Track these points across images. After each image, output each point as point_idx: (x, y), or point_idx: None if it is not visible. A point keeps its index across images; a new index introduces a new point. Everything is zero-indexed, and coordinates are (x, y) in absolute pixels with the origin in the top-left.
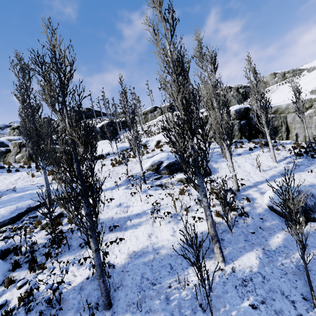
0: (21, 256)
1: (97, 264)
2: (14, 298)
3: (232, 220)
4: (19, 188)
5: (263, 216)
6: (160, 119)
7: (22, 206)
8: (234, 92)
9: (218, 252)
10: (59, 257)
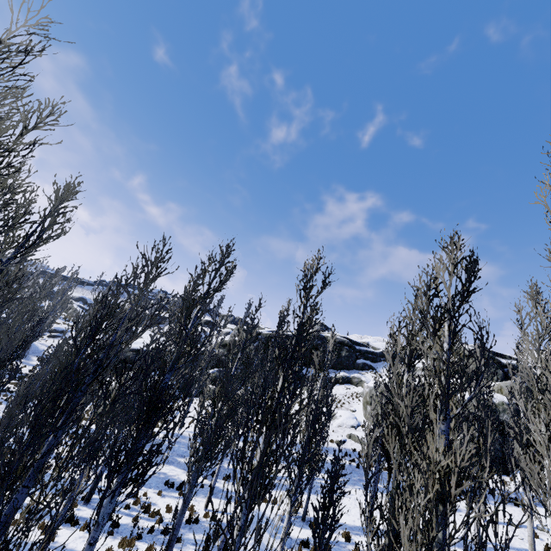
0: None
1: None
2: None
3: None
4: None
5: None
6: None
7: None
8: None
9: None
10: None
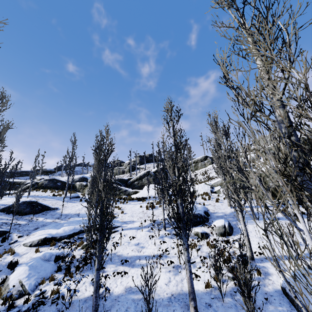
0: (64, 263)
1: (95, 280)
2: (50, 290)
3: (230, 290)
4: (81, 214)
5: (270, 296)
6: (209, 168)
7: (78, 228)
8: None
9: (193, 311)
10: (83, 273)
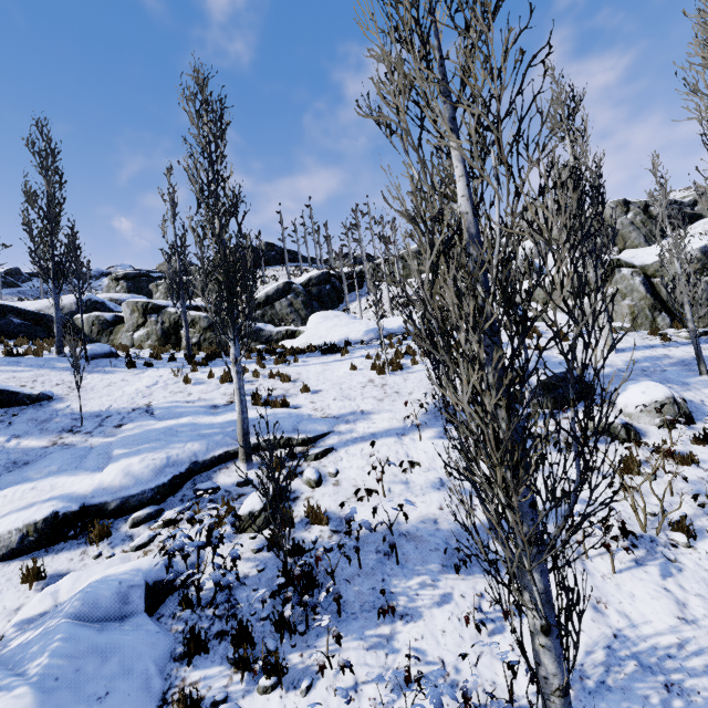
0: (200, 612)
1: None
2: None
3: None
4: (159, 407)
5: None
6: None
7: (181, 457)
8: (636, 215)
9: None
10: (317, 639)
